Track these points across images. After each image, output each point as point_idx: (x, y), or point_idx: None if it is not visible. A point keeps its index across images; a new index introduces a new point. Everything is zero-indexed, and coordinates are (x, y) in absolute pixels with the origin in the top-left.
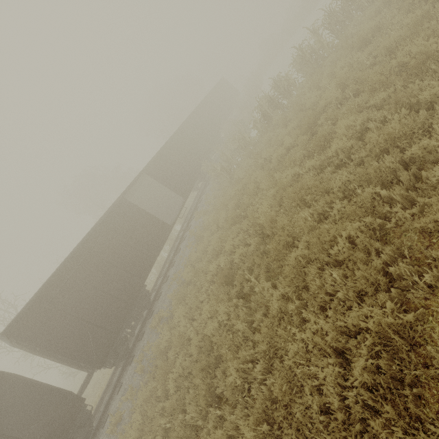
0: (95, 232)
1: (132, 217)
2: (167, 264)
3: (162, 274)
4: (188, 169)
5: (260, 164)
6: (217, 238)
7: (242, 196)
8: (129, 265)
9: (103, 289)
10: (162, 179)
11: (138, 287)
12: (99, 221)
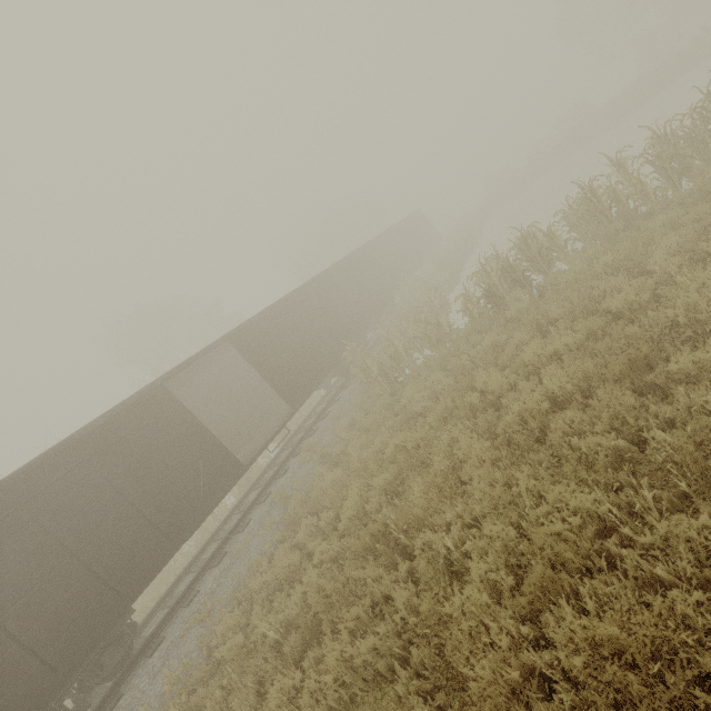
0: (59, 456)
1: (164, 431)
2: (213, 545)
3: (194, 566)
4: (318, 349)
5: (467, 404)
6: (326, 558)
7: (410, 469)
8: (107, 553)
9: (5, 618)
10: (261, 360)
11: (104, 621)
12: (81, 430)
